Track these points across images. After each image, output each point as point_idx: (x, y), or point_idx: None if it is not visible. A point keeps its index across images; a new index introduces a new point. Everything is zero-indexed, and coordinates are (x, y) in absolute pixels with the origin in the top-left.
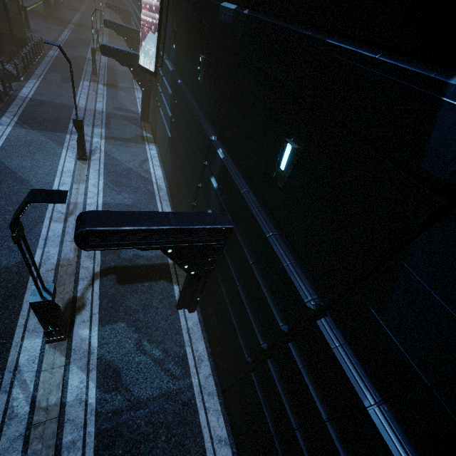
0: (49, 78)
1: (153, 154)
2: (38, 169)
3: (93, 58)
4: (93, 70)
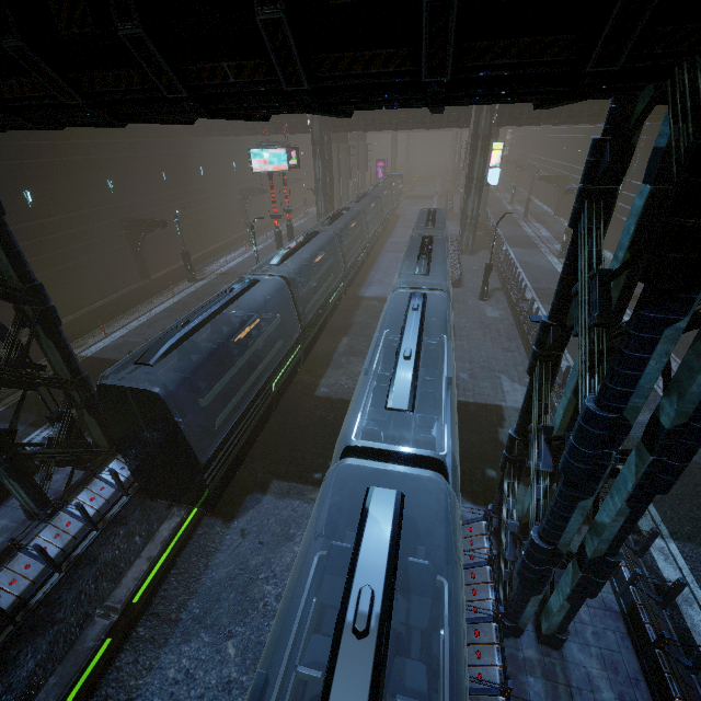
0: (500, 225)
1: (609, 255)
2: (540, 262)
3: (527, 206)
4: (525, 214)
